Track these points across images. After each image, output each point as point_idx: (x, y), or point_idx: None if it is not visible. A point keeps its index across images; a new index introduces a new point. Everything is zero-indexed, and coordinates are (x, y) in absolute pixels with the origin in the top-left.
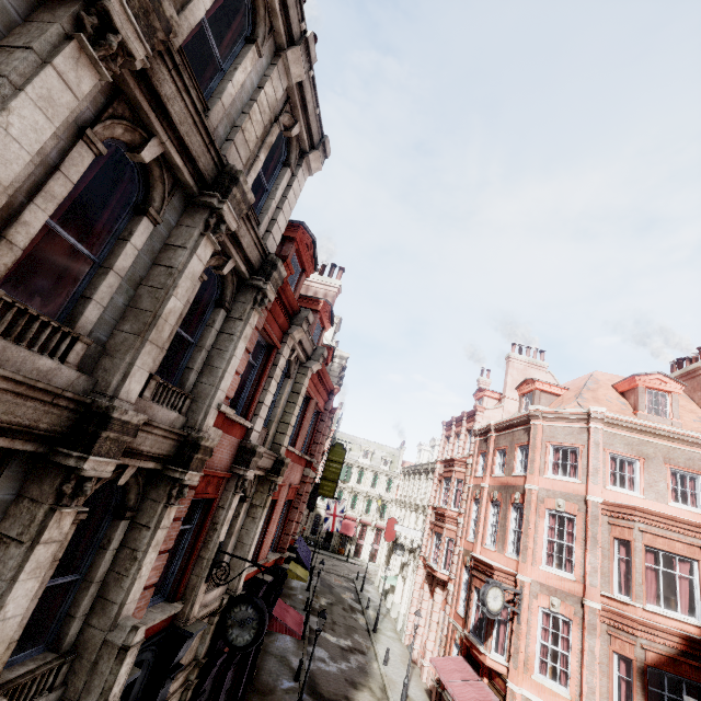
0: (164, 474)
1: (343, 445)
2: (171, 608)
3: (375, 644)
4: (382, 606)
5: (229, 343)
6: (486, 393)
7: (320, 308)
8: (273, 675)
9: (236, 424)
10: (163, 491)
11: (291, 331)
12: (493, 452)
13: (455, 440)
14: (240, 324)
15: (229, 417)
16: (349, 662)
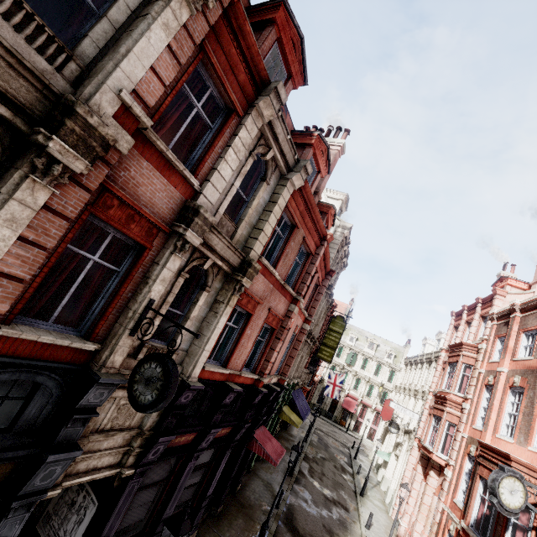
0: (35, 145)
1: (343, 318)
2: (77, 341)
3: (359, 506)
4: (373, 477)
5: (141, 22)
6: (510, 282)
7: (313, 141)
8: (256, 494)
9: (174, 171)
10: (27, 159)
11: (257, 101)
12: (516, 335)
13: (464, 329)
14: (157, 3)
15: (161, 152)
16: (331, 511)
